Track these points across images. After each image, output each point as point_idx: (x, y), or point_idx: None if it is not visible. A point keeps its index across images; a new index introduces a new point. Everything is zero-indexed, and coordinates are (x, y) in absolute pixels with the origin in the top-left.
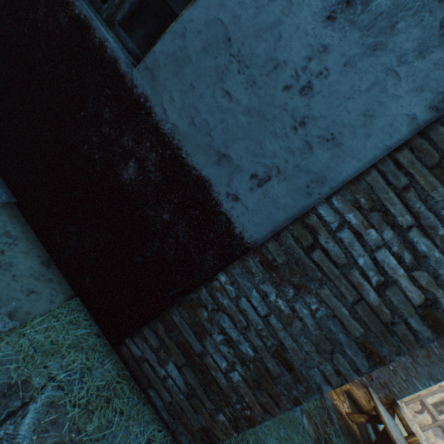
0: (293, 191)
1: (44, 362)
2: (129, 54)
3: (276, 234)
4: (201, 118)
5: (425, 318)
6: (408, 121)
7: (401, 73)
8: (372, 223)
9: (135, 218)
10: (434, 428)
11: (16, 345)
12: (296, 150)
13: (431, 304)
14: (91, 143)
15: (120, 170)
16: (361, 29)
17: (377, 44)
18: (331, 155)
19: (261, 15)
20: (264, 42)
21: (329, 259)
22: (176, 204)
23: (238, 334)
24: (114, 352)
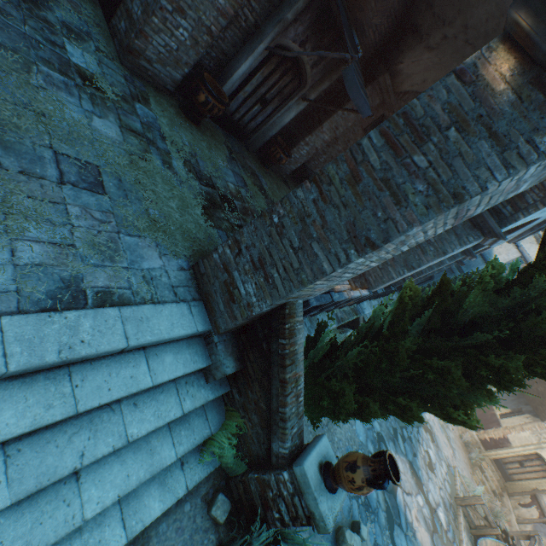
0: None
1: None
2: None
3: None
4: None
5: None
6: None
7: None
8: None
9: None
10: (537, 523)
11: None
12: None
13: None
14: None
15: None
16: None
17: None
18: None
19: None
20: None
21: None
22: None
23: None
24: (108, 28)
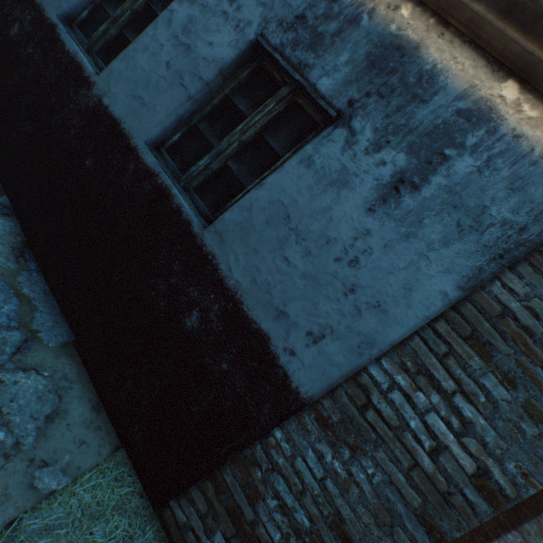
0: (345, 350)
1: (90, 527)
2: (200, 214)
3: (331, 391)
4: (262, 278)
5: (480, 488)
6: (441, 296)
7: (431, 257)
8: (419, 385)
9: (194, 365)
10: None
11: (67, 506)
12: (347, 312)
13: (483, 473)
14: (159, 290)
15: (183, 317)
16: (395, 220)
17: (409, 233)
18: (378, 320)
19: (315, 201)
20: (318, 222)
21: (383, 420)
22: (235, 354)
23: (293, 499)
24: (155, 517)
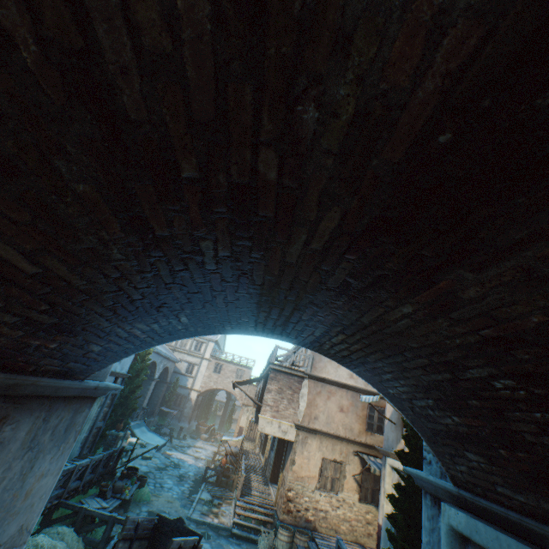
0: None
1: None
2: None
3: None
4: None
5: None
6: None
7: None
8: None
9: None
10: (260, 439)
11: None
12: None
13: None
14: None
15: None
16: None
17: None
18: None
19: None
20: None
21: None
22: None
23: None
24: None
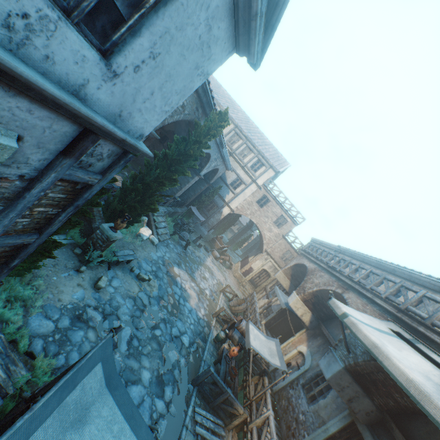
0: None
1: None
2: None
3: None
4: None
5: None
6: None
7: None
8: None
9: None
10: (264, 296)
11: None
12: None
13: None
14: None
15: None
16: None
17: None
18: None
19: None
20: None
21: None
22: None
23: None
24: None
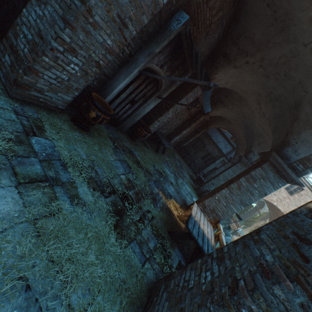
0: None
1: None
2: None
3: None
4: None
5: None
6: None
7: None
8: None
9: None
10: None
11: None
12: None
13: None
14: None
15: None
16: None
17: None
18: None
19: None
20: None
21: None
22: None
23: (28, 32)
24: None
